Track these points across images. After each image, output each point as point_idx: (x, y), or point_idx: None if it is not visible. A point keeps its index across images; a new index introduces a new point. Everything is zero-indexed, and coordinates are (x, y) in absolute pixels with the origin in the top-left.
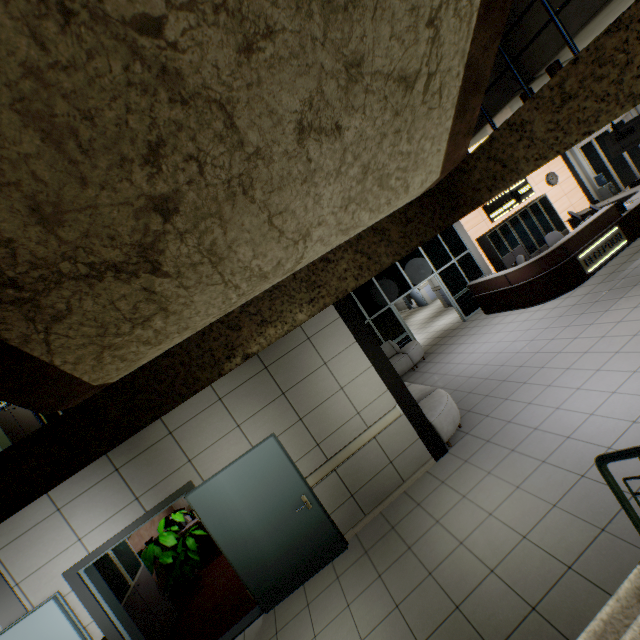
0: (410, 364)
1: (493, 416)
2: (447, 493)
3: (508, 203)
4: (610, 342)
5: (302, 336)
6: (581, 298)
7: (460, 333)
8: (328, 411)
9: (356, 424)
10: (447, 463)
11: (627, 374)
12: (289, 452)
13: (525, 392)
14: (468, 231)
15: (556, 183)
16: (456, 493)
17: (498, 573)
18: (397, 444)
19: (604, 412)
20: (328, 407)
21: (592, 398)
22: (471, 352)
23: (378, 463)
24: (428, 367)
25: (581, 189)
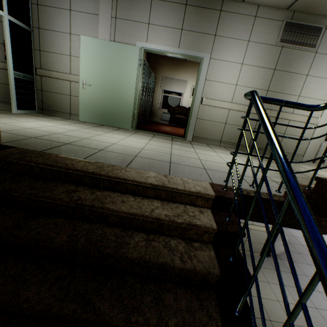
0: None
1: (298, 265)
2: (260, 273)
3: None
4: None
5: None
6: None
7: None
8: None
9: None
10: (265, 261)
11: None
12: None
13: None
14: None
15: None
16: (265, 277)
17: (273, 324)
18: (254, 238)
19: None
20: None
21: None
22: None
23: None
24: None
25: None
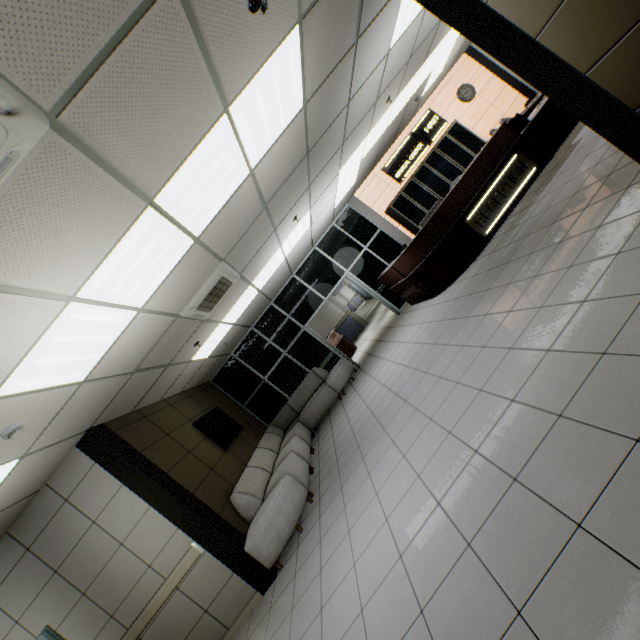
0: (333, 394)
1: (320, 521)
2: None
3: (414, 150)
4: (437, 393)
5: (59, 500)
6: (467, 284)
7: (387, 336)
8: (113, 575)
9: (151, 579)
10: (264, 604)
11: (412, 479)
12: (82, 633)
13: (354, 480)
14: (373, 206)
15: (473, 96)
16: None
17: None
18: (208, 587)
19: (361, 566)
20: (112, 570)
21: (371, 524)
22: (374, 377)
23: (191, 616)
24: (347, 396)
25: (512, 87)
